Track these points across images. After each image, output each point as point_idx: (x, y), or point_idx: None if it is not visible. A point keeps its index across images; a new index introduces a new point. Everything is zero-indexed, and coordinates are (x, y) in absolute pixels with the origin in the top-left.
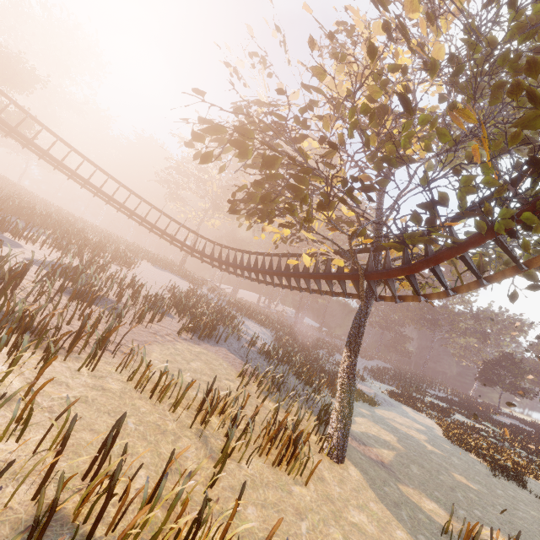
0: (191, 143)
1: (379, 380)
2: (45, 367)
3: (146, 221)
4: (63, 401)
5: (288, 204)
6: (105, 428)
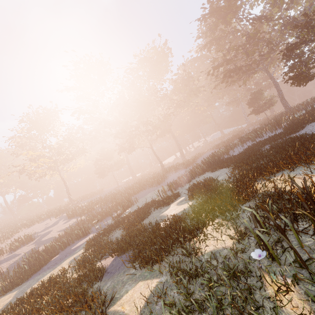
0: None
1: None
2: None
3: None
4: None
5: None
6: None
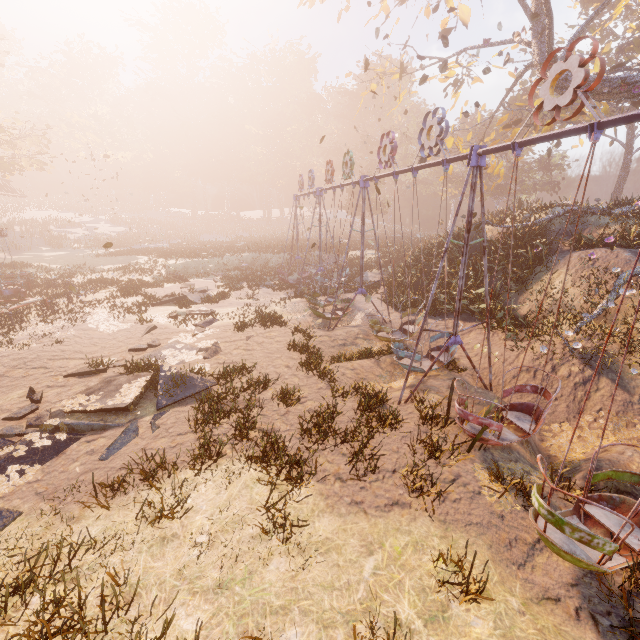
0: None
1: None
2: None
3: None
4: None
5: None
6: None
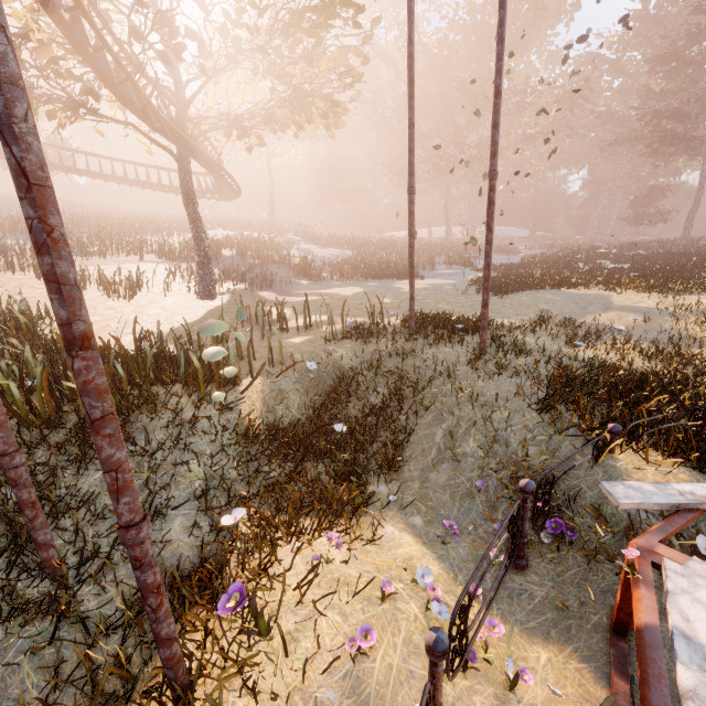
0: None
1: None
2: None
3: (150, 184)
4: None
5: None
6: None
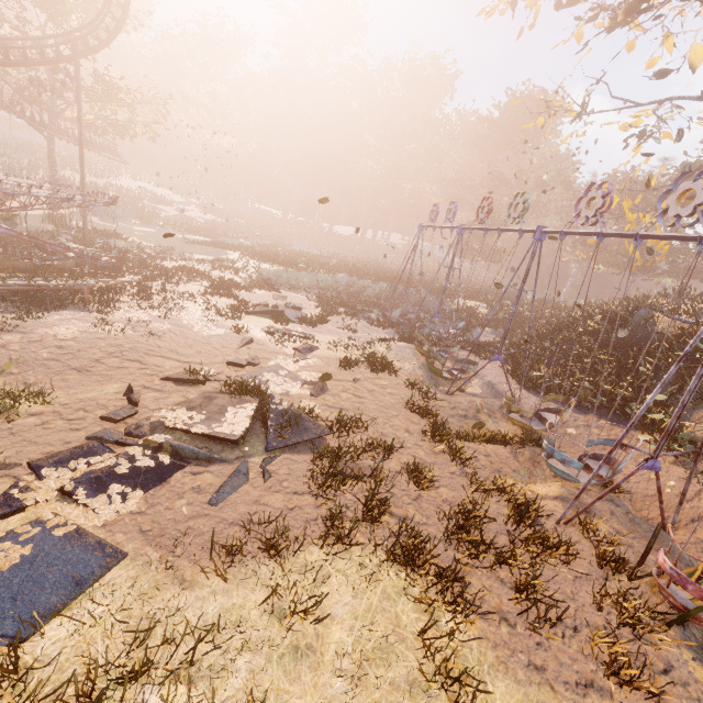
0: None
1: None
2: None
3: None
4: None
5: None
6: None
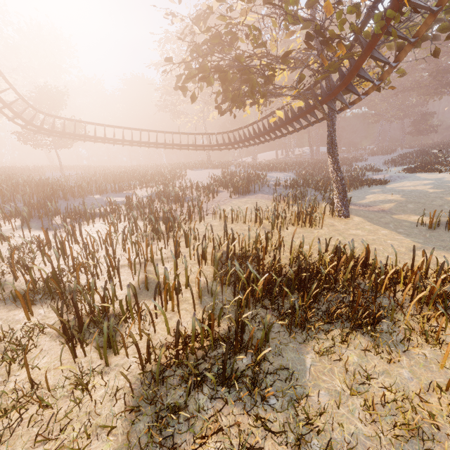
0: (177, 86)
1: (400, 166)
2: (190, 221)
3: (175, 145)
4: (202, 232)
5: (248, 92)
6: (221, 234)
